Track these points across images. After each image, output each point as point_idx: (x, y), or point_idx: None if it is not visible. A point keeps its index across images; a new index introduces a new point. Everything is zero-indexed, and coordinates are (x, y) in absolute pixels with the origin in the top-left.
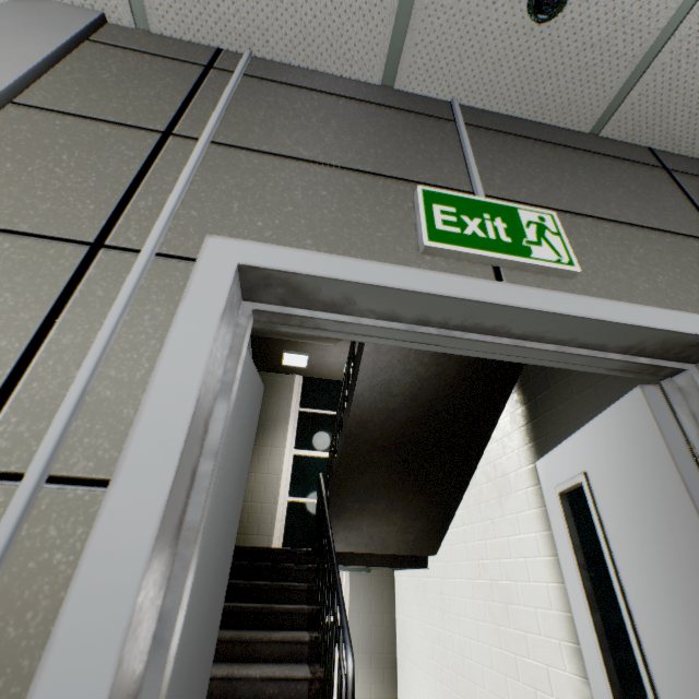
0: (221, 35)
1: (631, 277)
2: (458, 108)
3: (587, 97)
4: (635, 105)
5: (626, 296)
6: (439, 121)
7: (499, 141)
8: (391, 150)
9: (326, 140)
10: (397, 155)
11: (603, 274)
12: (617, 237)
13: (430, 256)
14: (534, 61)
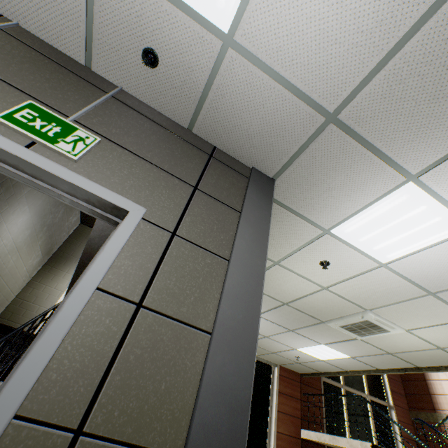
0: (3, 9)
1: (114, 175)
2: (116, 90)
3: (181, 111)
4: (203, 123)
5: (98, 179)
6: (99, 90)
7: (124, 110)
8: (47, 87)
9: (11, 68)
10: (47, 90)
11: (98, 168)
12: (133, 162)
13: (1, 125)
14: (153, 84)
